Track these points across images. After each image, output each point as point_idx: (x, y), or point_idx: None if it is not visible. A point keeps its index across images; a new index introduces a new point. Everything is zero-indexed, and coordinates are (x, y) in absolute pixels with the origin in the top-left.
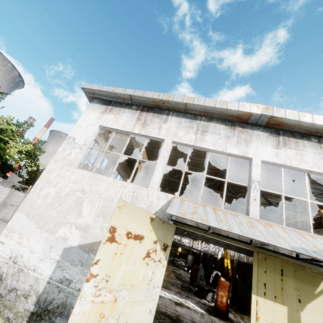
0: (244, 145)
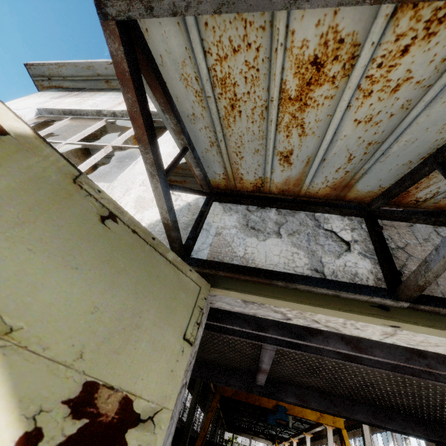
0: None
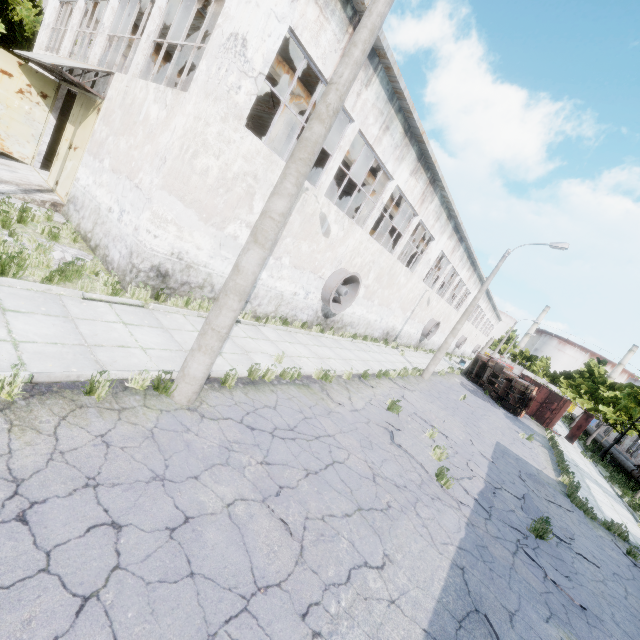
0: None
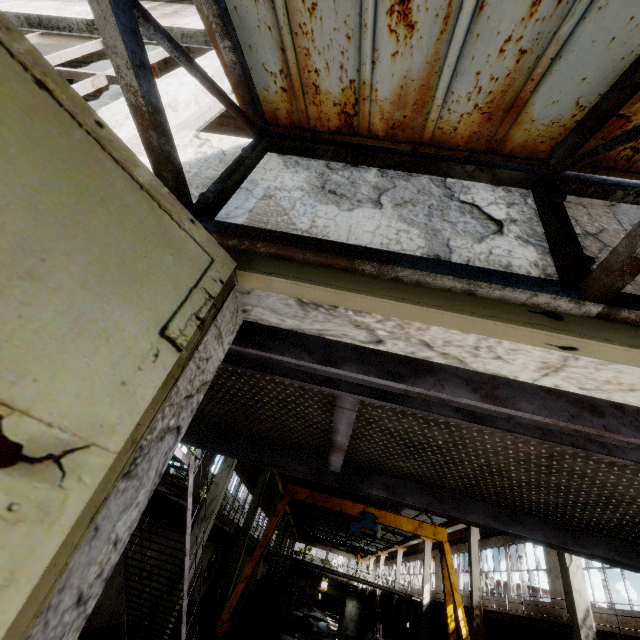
0: None
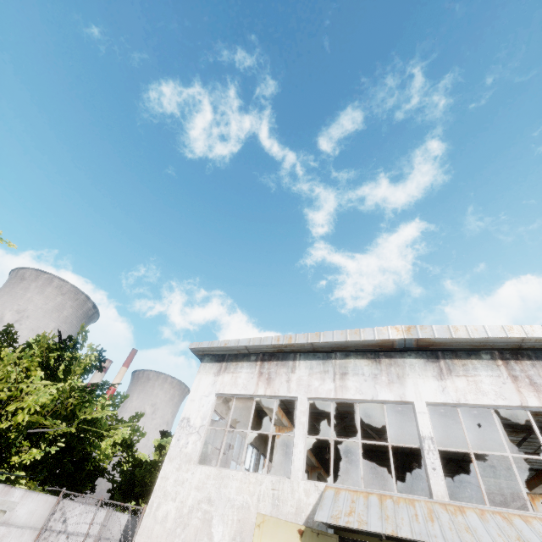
0: (398, 383)
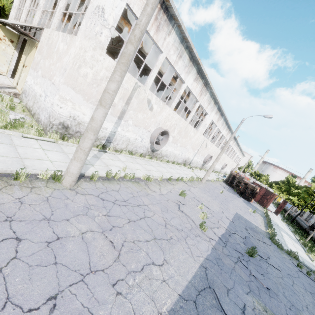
0: None
